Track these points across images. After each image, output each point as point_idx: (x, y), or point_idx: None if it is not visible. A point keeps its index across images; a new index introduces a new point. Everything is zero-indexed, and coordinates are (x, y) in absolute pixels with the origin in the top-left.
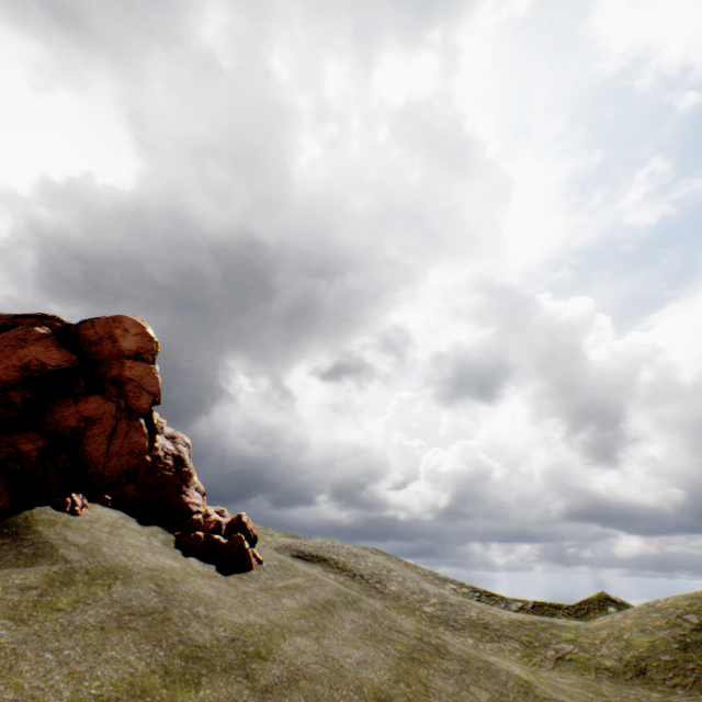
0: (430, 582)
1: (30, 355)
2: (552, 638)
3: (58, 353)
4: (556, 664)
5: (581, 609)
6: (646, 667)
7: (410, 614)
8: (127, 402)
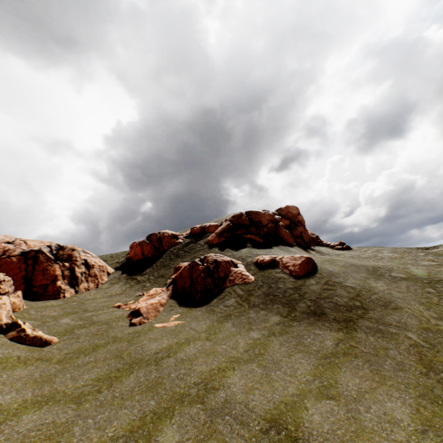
0: None
1: (283, 223)
2: None
3: (287, 221)
4: None
5: None
6: None
7: None
8: (303, 225)
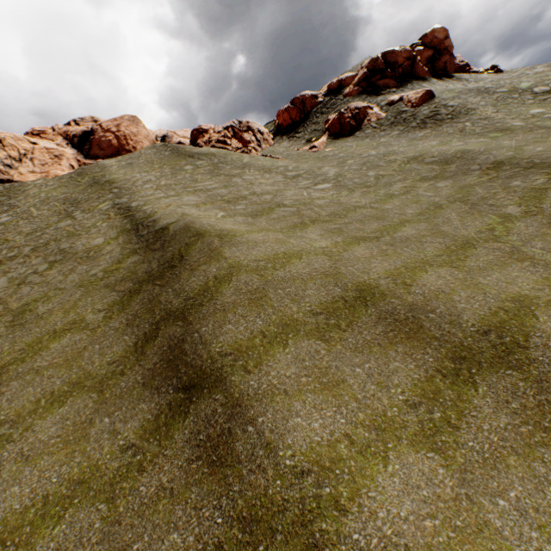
0: None
1: (425, 57)
2: None
3: (429, 52)
4: None
5: None
6: None
7: None
8: (449, 53)
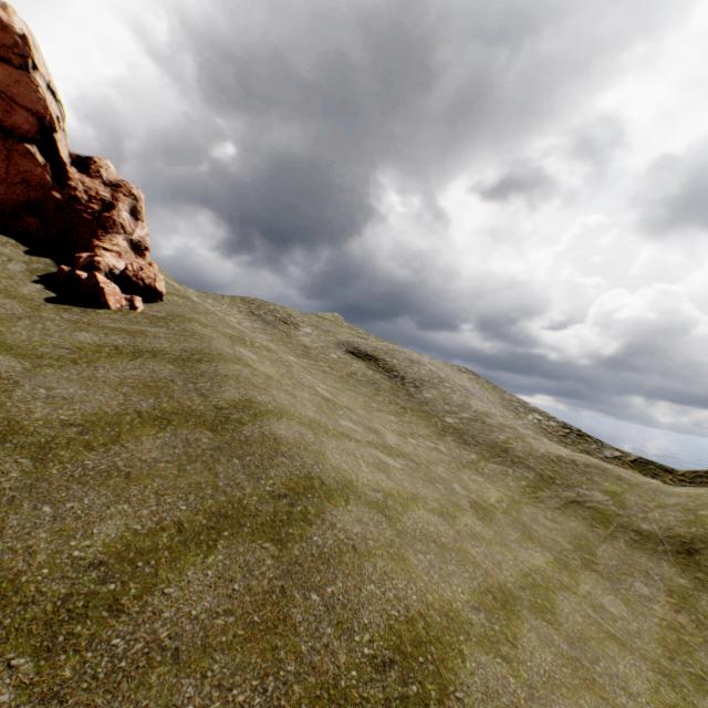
0: (507, 407)
1: None
2: (585, 484)
3: None
4: (565, 506)
5: (704, 477)
6: (701, 551)
7: (424, 419)
8: None
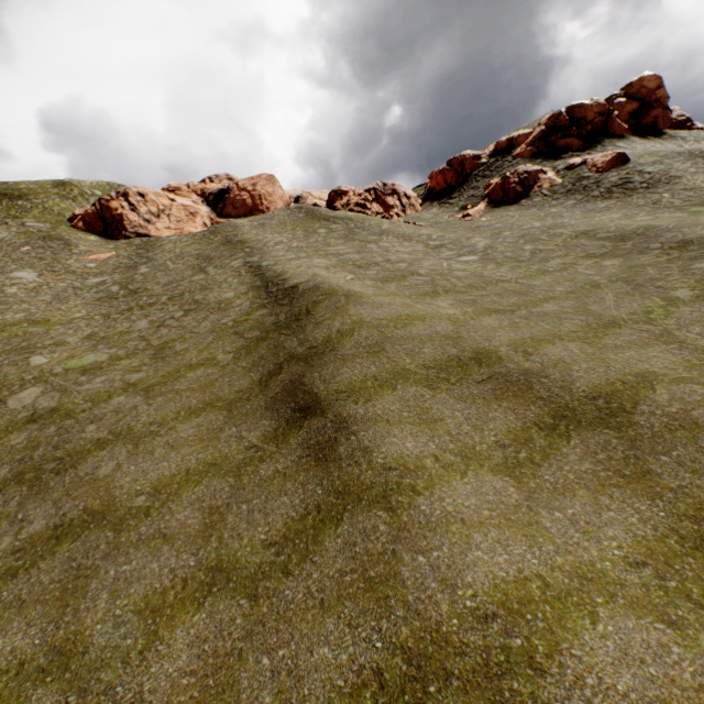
0: None
1: (627, 110)
2: None
3: (634, 105)
4: None
5: None
6: None
7: None
8: (662, 106)
